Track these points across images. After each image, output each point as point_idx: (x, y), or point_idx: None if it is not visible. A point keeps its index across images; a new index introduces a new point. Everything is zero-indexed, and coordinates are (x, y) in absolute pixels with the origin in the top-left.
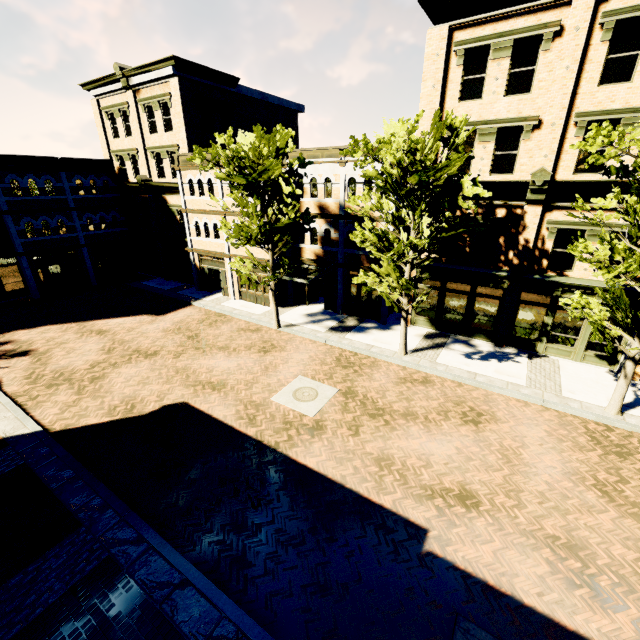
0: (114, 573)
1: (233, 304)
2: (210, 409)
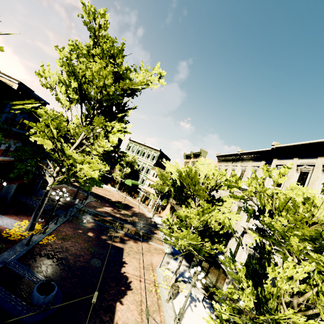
0: None
1: None
2: None
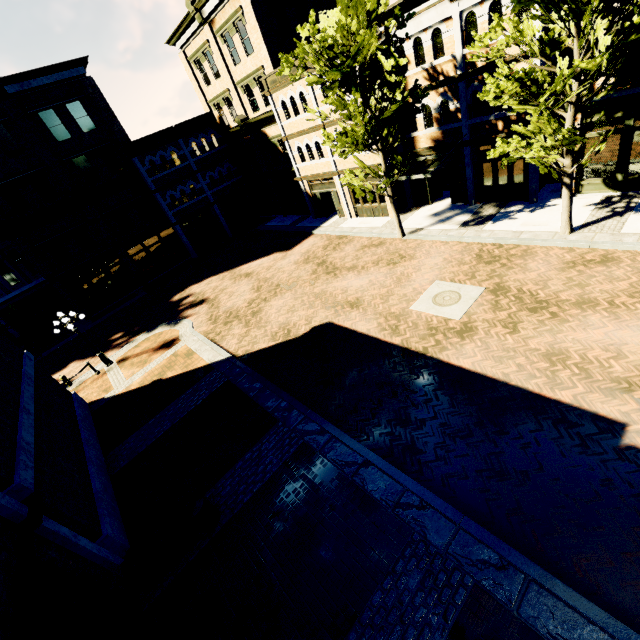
0: (311, 454)
1: (351, 223)
2: (353, 325)
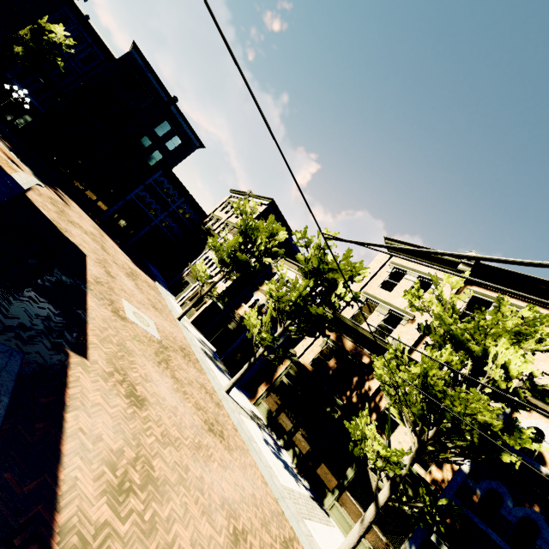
0: None
1: (174, 301)
2: (91, 265)
